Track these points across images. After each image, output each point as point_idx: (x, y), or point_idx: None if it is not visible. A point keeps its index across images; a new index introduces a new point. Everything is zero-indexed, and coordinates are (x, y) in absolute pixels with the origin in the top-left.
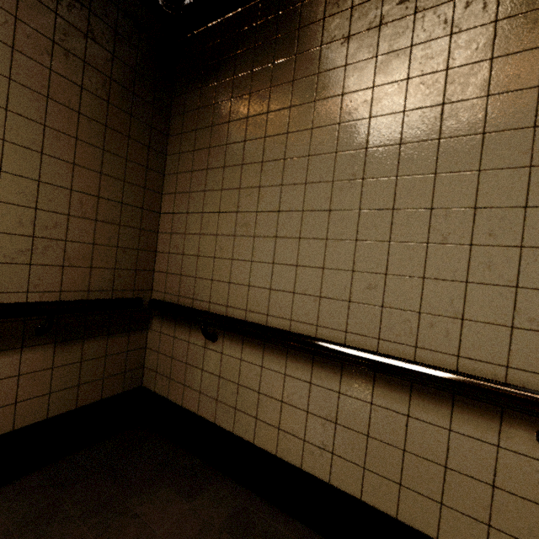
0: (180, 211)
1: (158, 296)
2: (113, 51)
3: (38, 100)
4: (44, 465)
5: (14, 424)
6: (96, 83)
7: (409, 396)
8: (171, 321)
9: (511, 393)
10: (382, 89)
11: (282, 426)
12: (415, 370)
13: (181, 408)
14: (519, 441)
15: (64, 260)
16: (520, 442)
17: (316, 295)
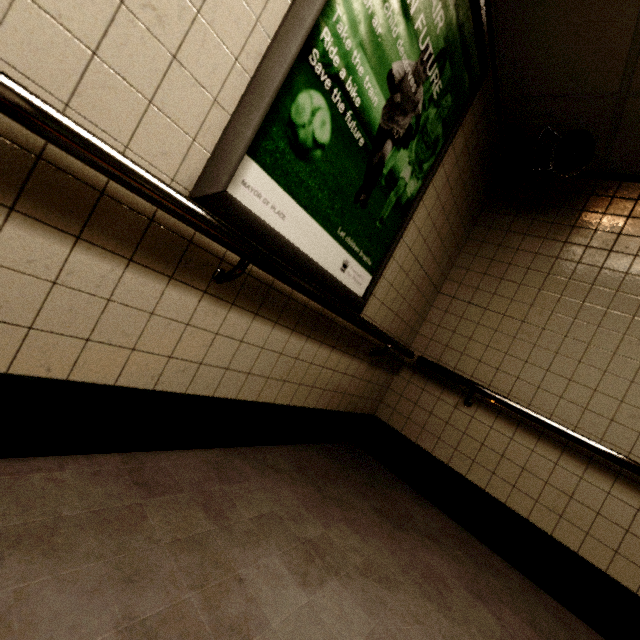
0: (462, 299)
1: (415, 354)
2: (475, 179)
3: (439, 209)
4: (318, 442)
5: (337, 407)
6: (460, 200)
7: None
8: (424, 377)
9: None
10: None
11: (518, 486)
12: None
13: (414, 444)
14: None
15: (397, 311)
16: None
17: (582, 406)
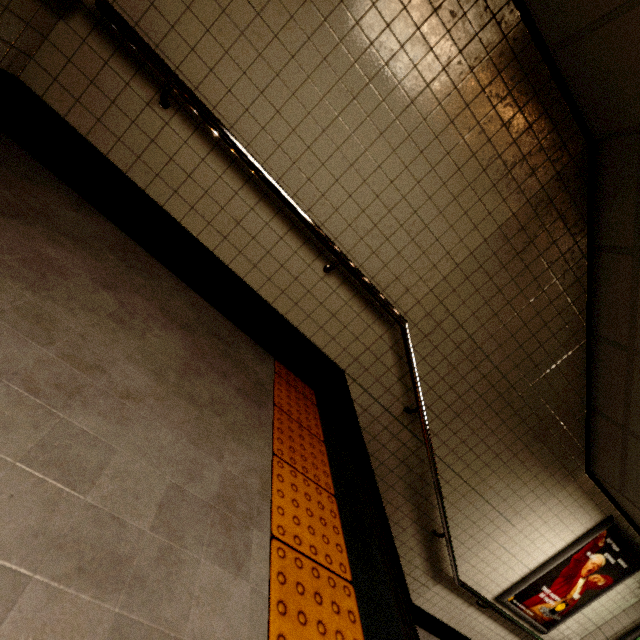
0: None
1: None
2: None
3: None
4: None
5: None
6: None
7: (289, 230)
8: (110, 42)
9: (332, 245)
10: (403, 56)
11: (197, 208)
12: (306, 217)
13: (83, 139)
14: (317, 267)
15: None
16: (317, 267)
17: (277, 143)
